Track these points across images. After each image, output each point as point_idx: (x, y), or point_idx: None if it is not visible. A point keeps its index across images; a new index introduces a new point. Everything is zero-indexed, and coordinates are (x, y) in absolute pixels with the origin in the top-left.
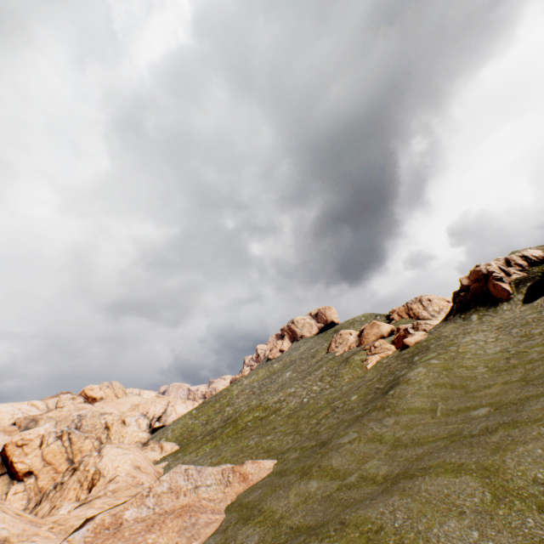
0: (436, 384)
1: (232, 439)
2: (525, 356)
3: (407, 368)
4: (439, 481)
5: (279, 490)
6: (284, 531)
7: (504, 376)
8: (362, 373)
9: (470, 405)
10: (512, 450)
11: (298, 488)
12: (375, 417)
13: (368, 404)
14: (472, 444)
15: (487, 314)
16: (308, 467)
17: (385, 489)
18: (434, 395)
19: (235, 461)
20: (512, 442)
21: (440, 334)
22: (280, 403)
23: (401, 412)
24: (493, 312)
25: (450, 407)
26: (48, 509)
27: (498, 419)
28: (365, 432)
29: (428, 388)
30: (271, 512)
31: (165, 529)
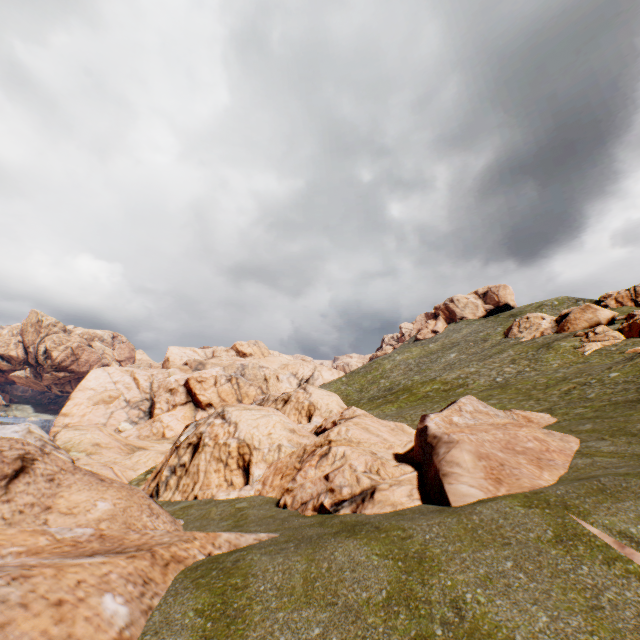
0: None
1: (418, 403)
2: None
3: None
4: None
5: (639, 422)
6: None
7: None
8: (579, 360)
9: None
10: None
11: None
12: None
13: None
14: None
15: None
16: None
17: None
18: None
19: None
20: None
21: None
22: (462, 379)
23: None
24: None
25: None
26: None
27: None
28: None
29: None
30: None
31: (525, 431)
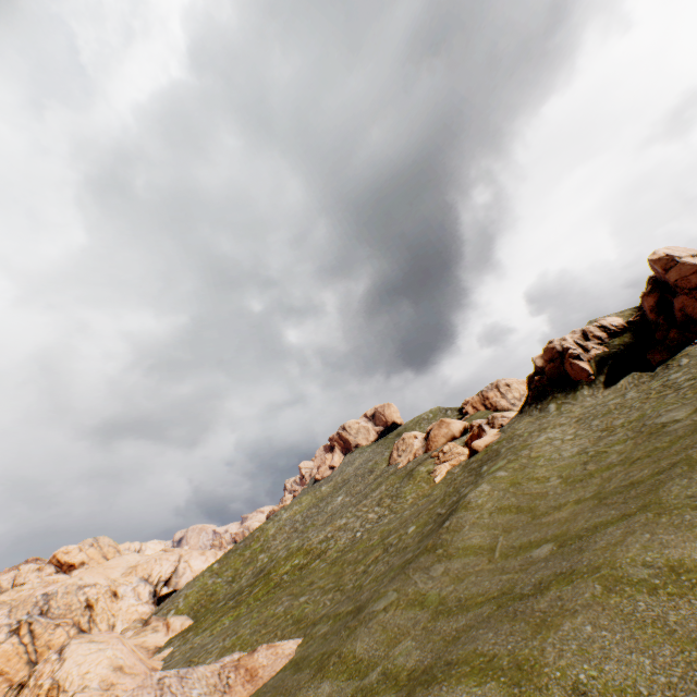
0: (500, 508)
1: (261, 602)
2: (604, 459)
3: (473, 483)
4: (457, 695)
5: None
6: None
7: (578, 491)
8: (429, 490)
9: (534, 539)
10: (557, 629)
11: (305, 696)
12: (423, 565)
13: (423, 540)
14: (515, 616)
15: (566, 402)
16: (328, 654)
17: None
18: (496, 525)
19: (255, 641)
20: (560, 612)
21: (513, 432)
22: (326, 542)
23: (454, 554)
24: (573, 399)
25: (512, 543)
26: None
27: (557, 565)
28: (406, 590)
29: (490, 515)
30: None
31: None
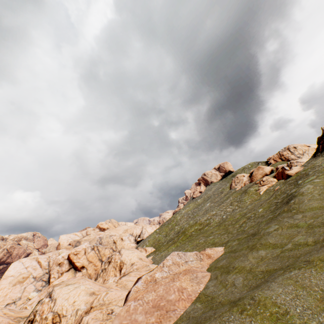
0: None
1: (186, 241)
2: None
3: (295, 188)
4: None
5: (239, 257)
6: (258, 273)
7: None
8: (258, 197)
9: None
10: None
11: (252, 255)
12: (286, 216)
13: (274, 211)
14: None
15: None
16: (251, 245)
17: (323, 245)
18: None
19: (195, 251)
20: None
21: (314, 165)
22: (208, 220)
23: (304, 211)
24: None
25: None
26: (102, 281)
27: None
28: (283, 224)
29: (320, 195)
30: (242, 267)
31: (182, 280)
